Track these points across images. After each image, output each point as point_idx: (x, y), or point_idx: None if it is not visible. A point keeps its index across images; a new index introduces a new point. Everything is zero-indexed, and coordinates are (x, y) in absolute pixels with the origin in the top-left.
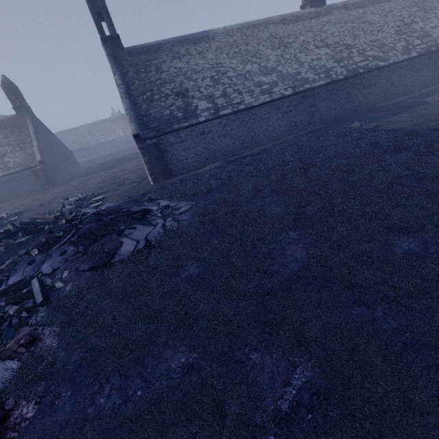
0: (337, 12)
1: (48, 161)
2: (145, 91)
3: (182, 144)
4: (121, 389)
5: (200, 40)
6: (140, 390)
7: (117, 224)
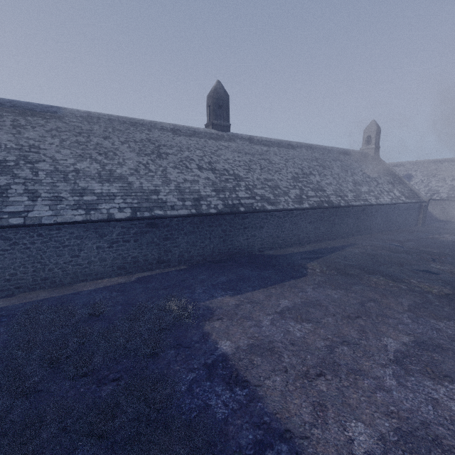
0: (241, 142)
1: None
2: None
3: None
4: None
5: (36, 113)
6: None
7: None
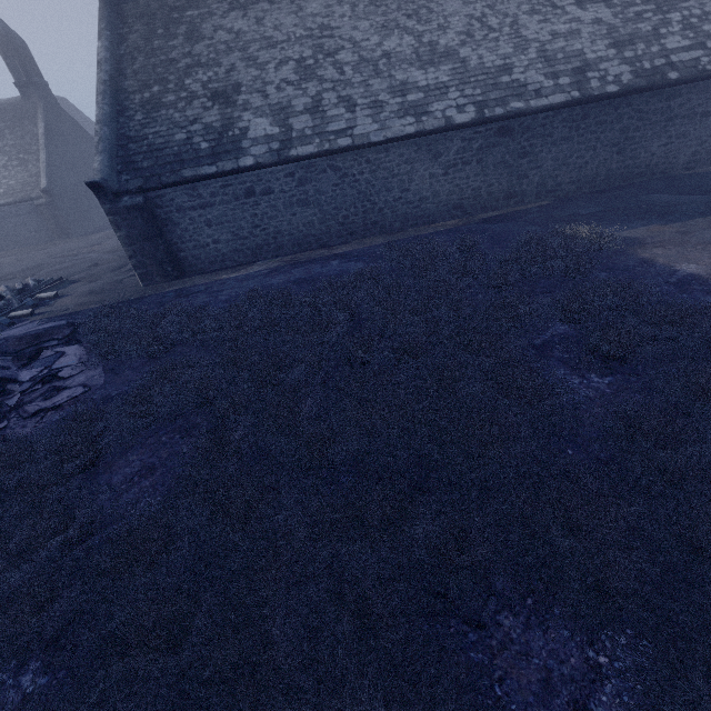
0: None
1: (64, 190)
2: (150, 82)
3: (204, 211)
4: None
5: None
6: None
7: None
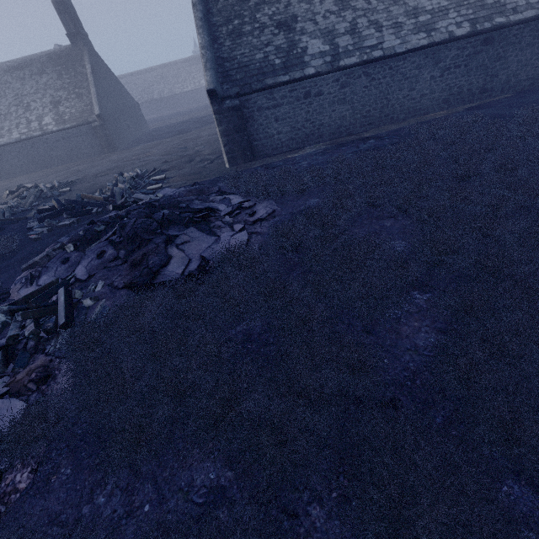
0: None
1: (108, 116)
2: (231, 17)
3: (275, 110)
4: (126, 491)
5: None
6: (149, 504)
7: (169, 227)
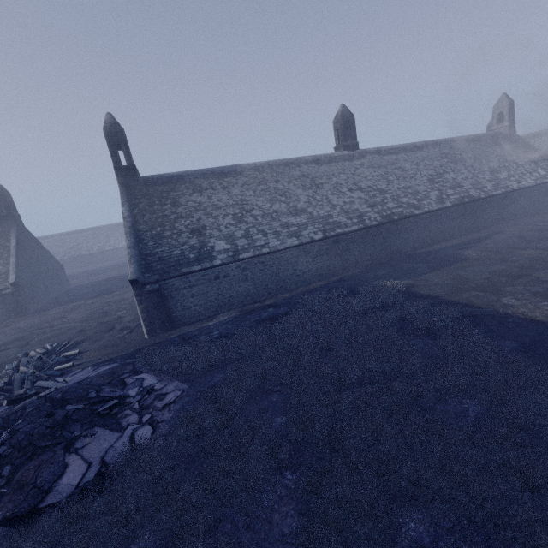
0: (371, 156)
1: (25, 282)
2: (155, 226)
3: (191, 289)
4: None
5: (227, 174)
6: None
7: (71, 426)
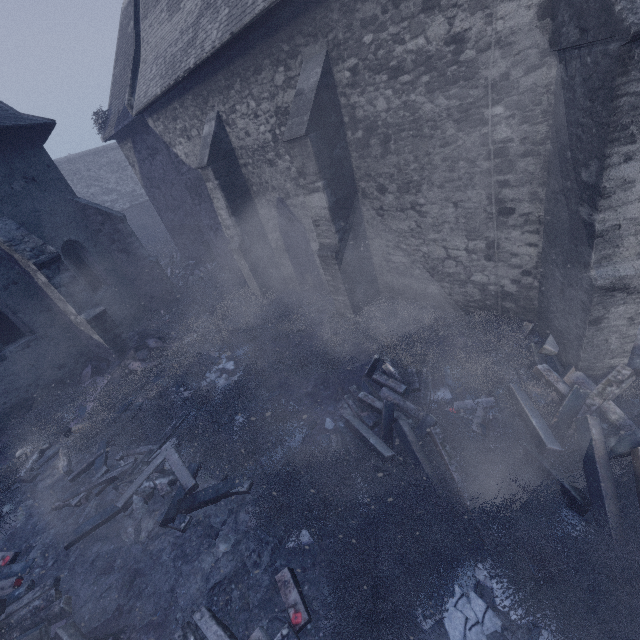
0: None
1: None
2: None
3: None
4: None
5: None
6: None
7: None
